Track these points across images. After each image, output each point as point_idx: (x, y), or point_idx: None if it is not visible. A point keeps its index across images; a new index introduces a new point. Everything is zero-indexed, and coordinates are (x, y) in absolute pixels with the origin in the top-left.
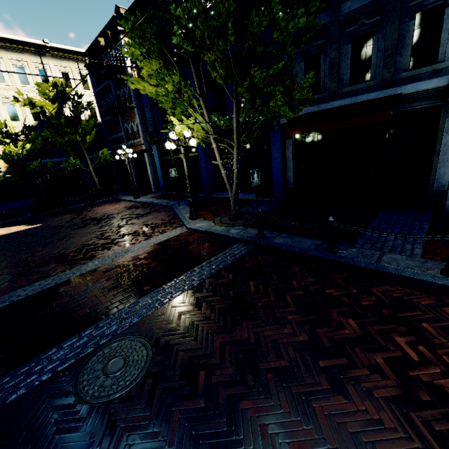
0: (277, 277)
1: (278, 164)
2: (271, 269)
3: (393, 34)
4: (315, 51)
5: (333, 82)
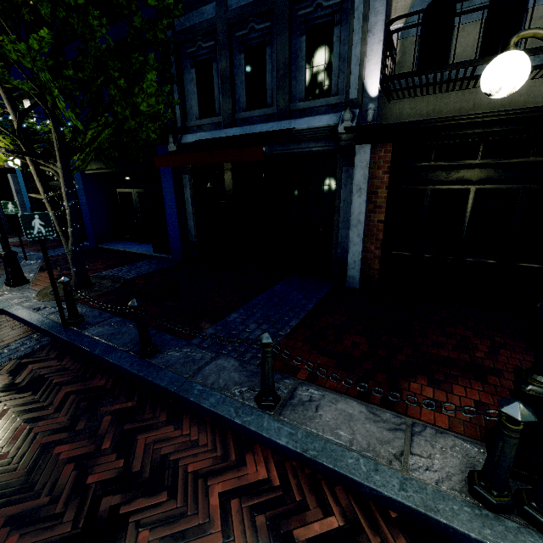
0: (6, 415)
1: (173, 208)
2: (19, 393)
3: (284, 49)
4: (206, 56)
5: (227, 102)
